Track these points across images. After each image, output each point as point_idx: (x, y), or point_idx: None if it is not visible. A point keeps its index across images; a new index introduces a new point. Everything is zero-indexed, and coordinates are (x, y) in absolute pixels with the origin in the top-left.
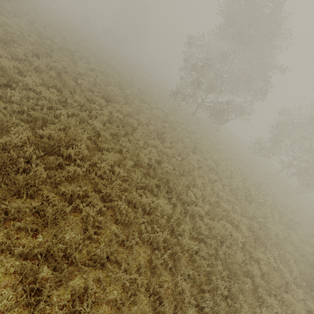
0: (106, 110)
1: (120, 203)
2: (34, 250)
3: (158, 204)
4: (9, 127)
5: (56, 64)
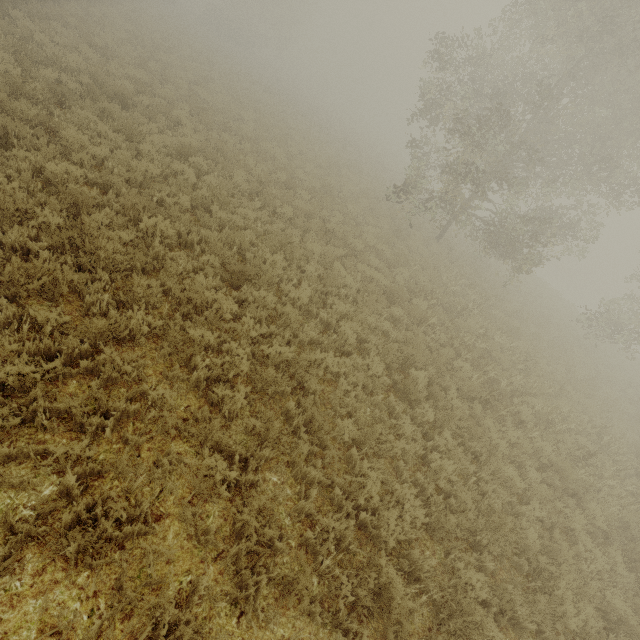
0: (241, 354)
1: None
2: None
3: None
4: None
5: (66, 166)
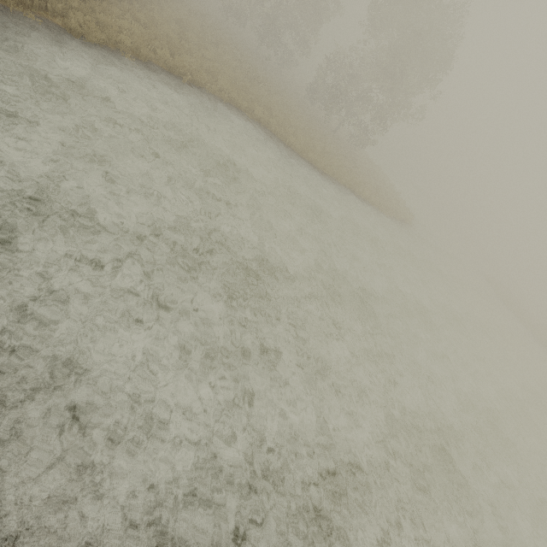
0: None
1: None
2: None
3: None
4: None
5: None
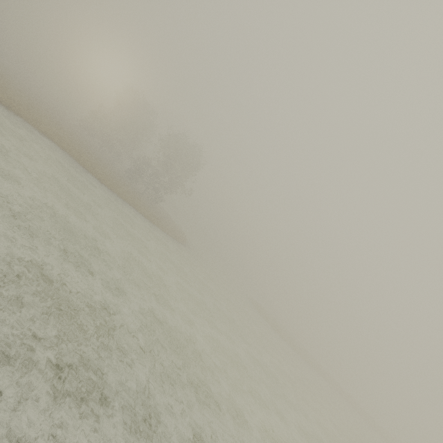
0: None
1: None
2: None
3: None
4: None
5: None
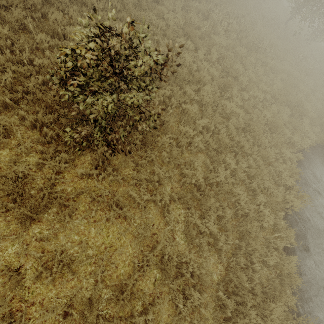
0: None
1: None
2: None
3: None
4: None
5: None
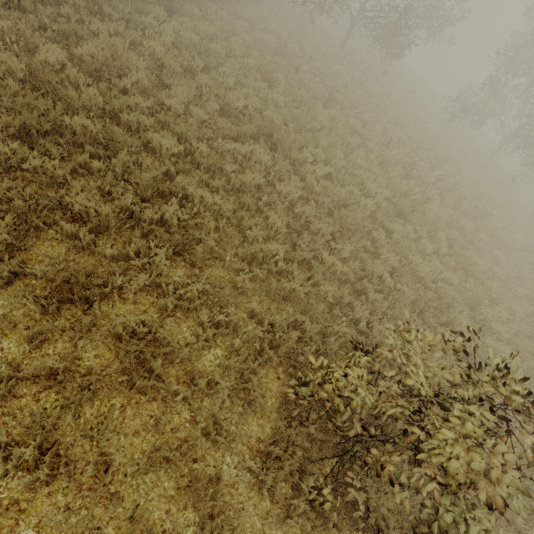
0: (168, 26)
1: (201, 145)
2: (111, 168)
3: (253, 153)
4: (37, 44)
5: None
